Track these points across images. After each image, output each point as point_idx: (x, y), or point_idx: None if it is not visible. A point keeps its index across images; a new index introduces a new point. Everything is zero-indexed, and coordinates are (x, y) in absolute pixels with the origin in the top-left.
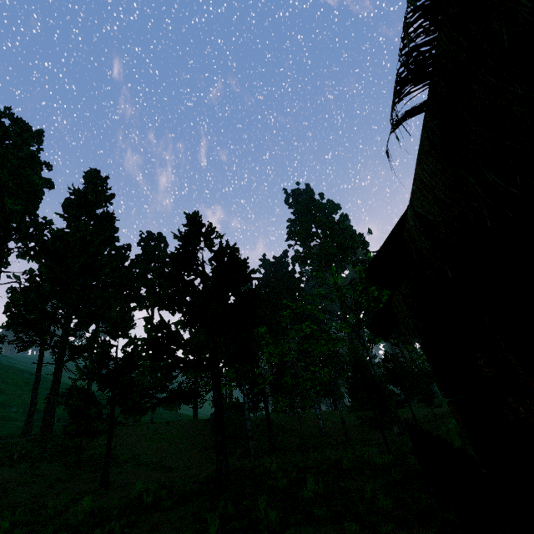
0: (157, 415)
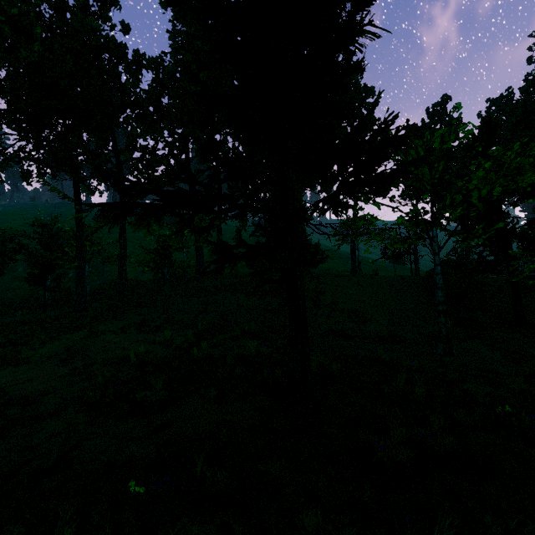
0: (379, 267)
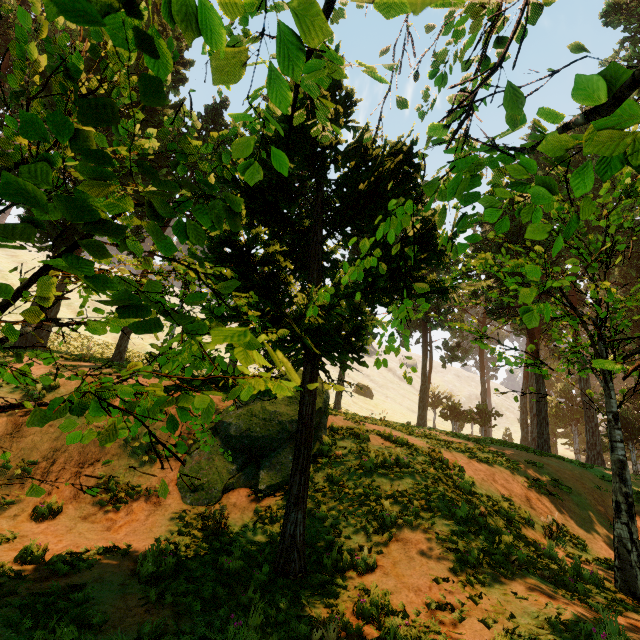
0: None
